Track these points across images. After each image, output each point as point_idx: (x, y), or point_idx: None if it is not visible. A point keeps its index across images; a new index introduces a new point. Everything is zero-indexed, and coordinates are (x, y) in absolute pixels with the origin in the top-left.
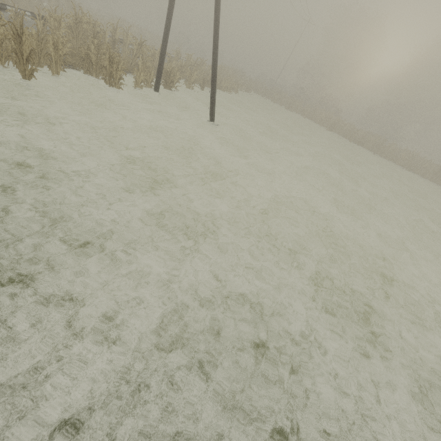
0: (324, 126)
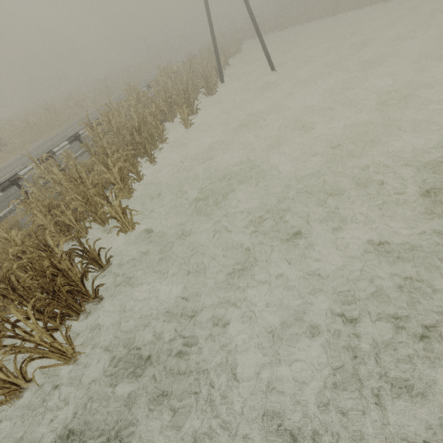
0: (326, 16)
